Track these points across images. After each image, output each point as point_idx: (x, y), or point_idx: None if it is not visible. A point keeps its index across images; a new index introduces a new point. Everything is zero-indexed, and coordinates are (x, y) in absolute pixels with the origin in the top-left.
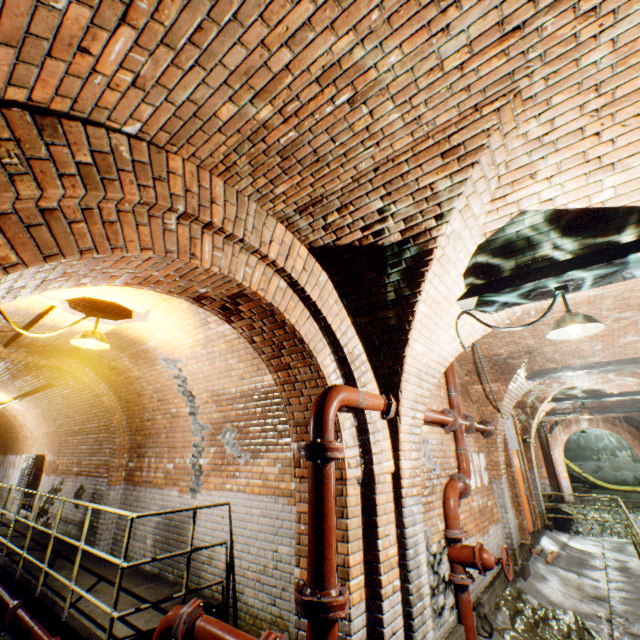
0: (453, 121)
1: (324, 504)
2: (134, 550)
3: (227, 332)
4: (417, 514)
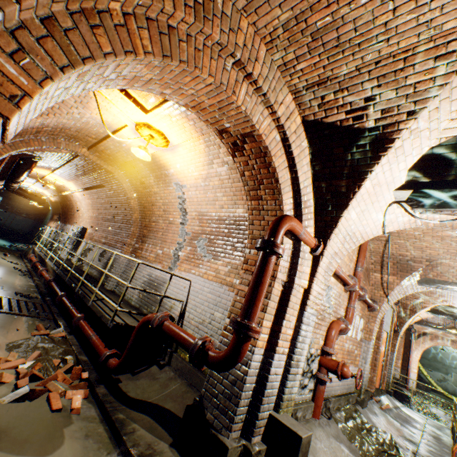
0: None
1: (263, 276)
2: (127, 292)
3: (222, 173)
4: (311, 321)
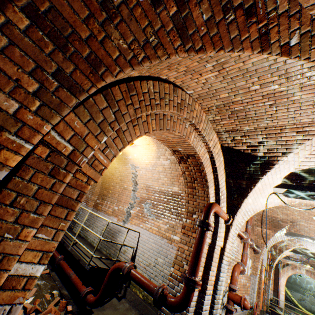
0: (308, 122)
1: (202, 245)
2: (90, 236)
3: (166, 164)
4: (225, 269)
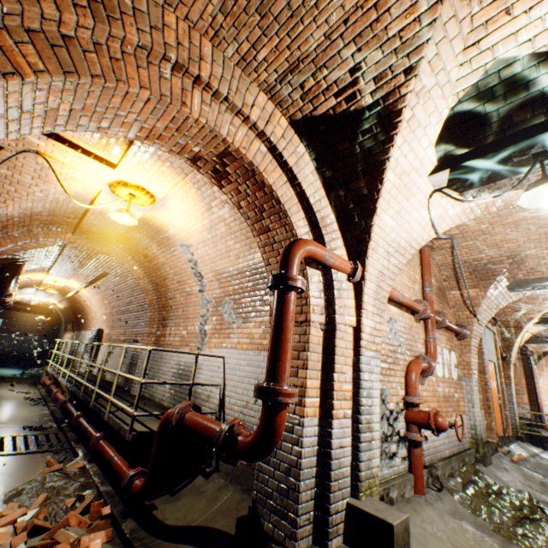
0: None
1: (283, 321)
2: (157, 392)
3: (226, 216)
4: (374, 366)
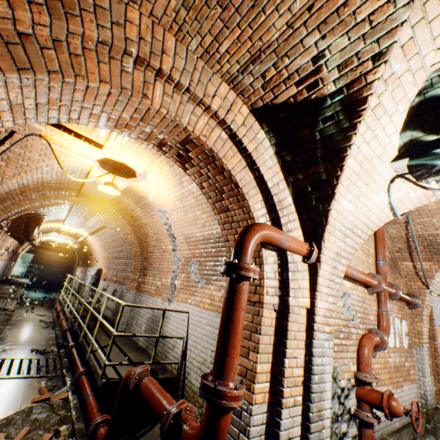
0: None
1: (233, 312)
2: (135, 331)
3: (194, 190)
4: (327, 348)
